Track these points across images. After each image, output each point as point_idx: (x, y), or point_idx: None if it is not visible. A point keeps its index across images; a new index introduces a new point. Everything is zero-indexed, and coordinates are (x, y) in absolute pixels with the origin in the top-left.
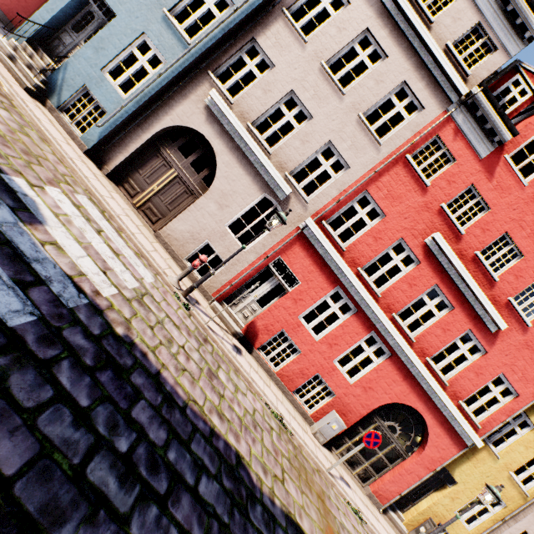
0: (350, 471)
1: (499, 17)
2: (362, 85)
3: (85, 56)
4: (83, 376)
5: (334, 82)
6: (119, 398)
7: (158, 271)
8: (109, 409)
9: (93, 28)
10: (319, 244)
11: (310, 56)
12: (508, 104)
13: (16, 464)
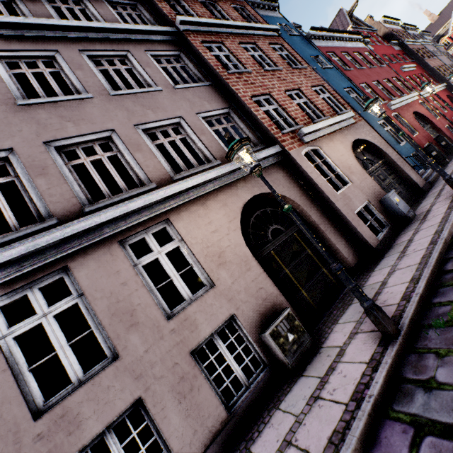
0: None
1: None
2: None
3: None
4: None
5: None
6: None
7: None
8: None
9: None
10: None
11: None
12: (447, 43)
13: None
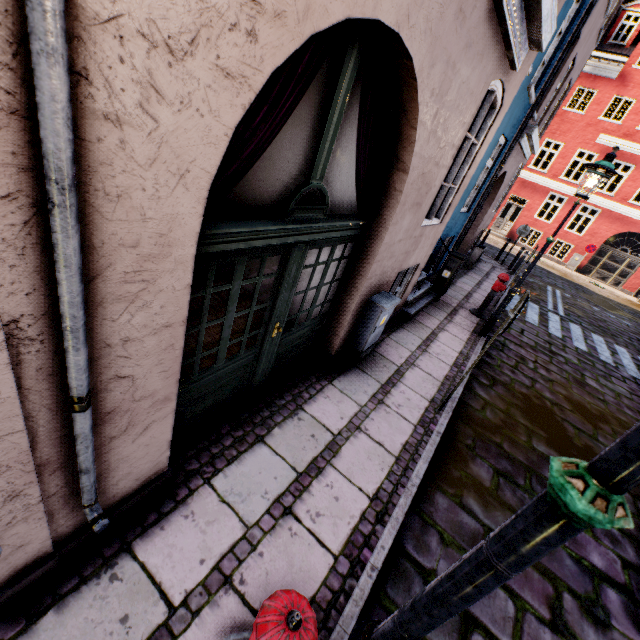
0: (604, 283)
1: None
2: None
3: None
4: None
5: None
6: None
7: None
8: None
9: None
10: (529, 178)
11: None
12: (628, 32)
13: None
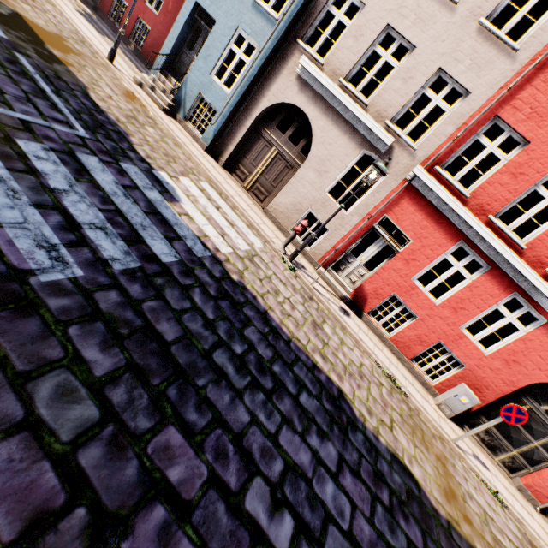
0: (491, 456)
1: None
2: None
3: (198, 67)
4: (209, 300)
5: None
6: (235, 320)
7: (266, 239)
8: (228, 325)
9: (201, 41)
10: (432, 194)
11: None
12: None
13: (171, 336)
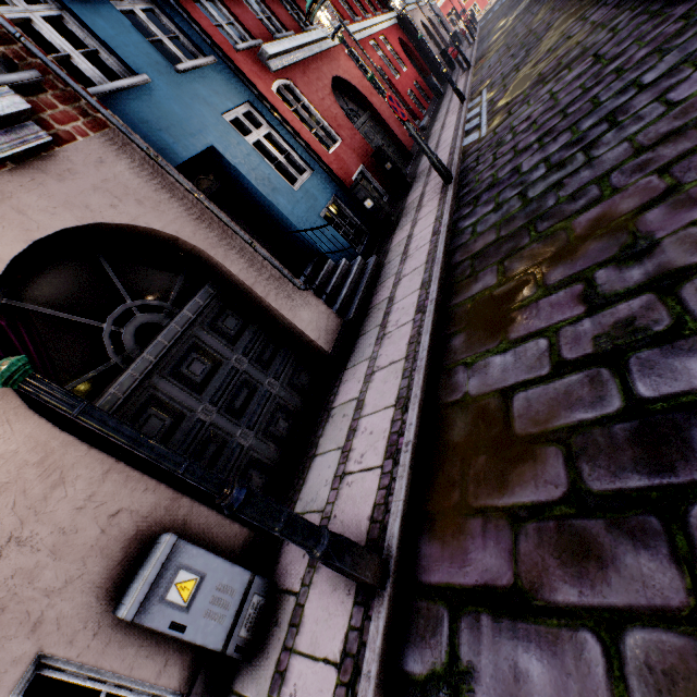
0: None
1: None
2: None
3: None
4: None
5: None
6: None
7: None
8: None
9: None
10: (442, 3)
11: None
12: None
13: None
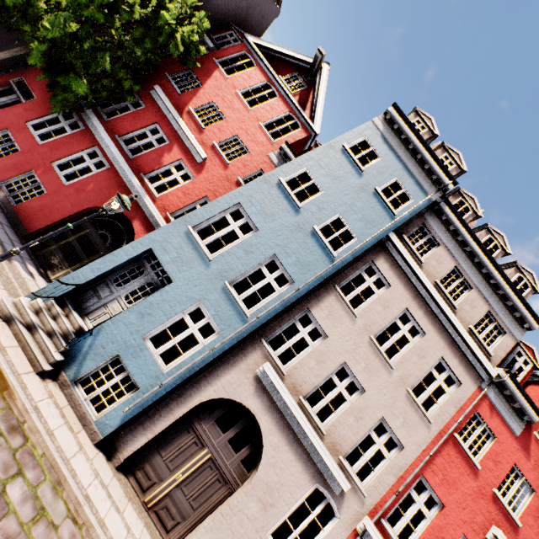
0: None
1: (502, 308)
2: (407, 359)
3: (126, 320)
4: None
5: (383, 356)
6: None
7: None
8: None
9: (139, 283)
10: None
11: (360, 329)
12: (517, 371)
13: None
